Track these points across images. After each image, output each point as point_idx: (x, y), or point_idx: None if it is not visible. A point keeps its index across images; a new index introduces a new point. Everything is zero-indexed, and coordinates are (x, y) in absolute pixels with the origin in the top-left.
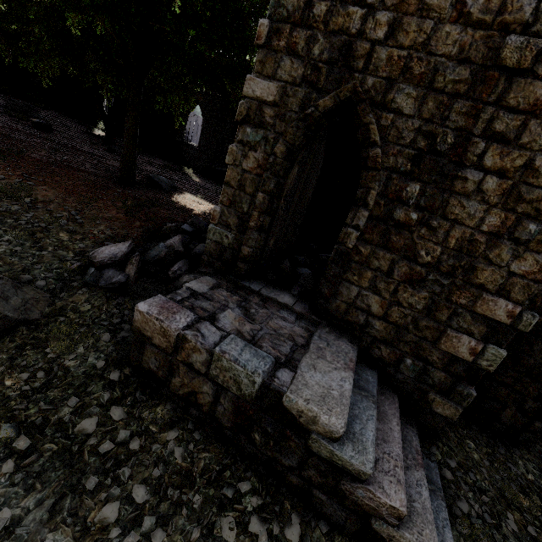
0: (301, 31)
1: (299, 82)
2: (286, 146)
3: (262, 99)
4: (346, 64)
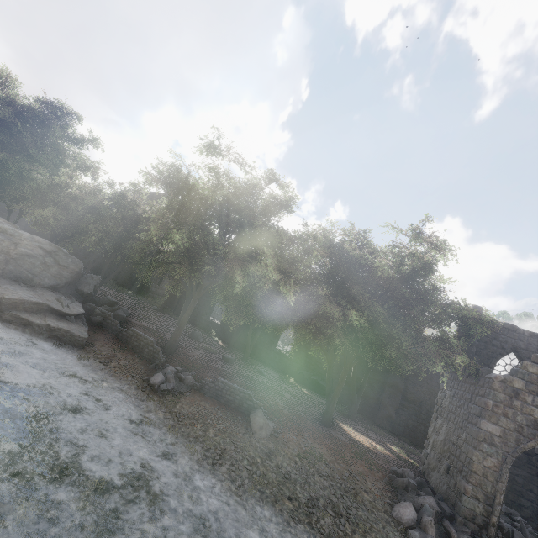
0: (509, 409)
1: (512, 430)
2: (511, 459)
3: (493, 433)
4: (536, 428)
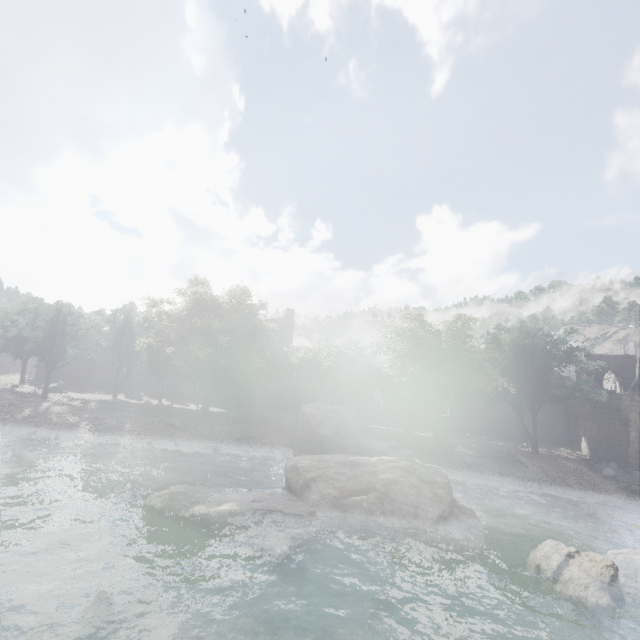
0: (632, 407)
1: (636, 416)
2: None
3: (629, 421)
4: None
